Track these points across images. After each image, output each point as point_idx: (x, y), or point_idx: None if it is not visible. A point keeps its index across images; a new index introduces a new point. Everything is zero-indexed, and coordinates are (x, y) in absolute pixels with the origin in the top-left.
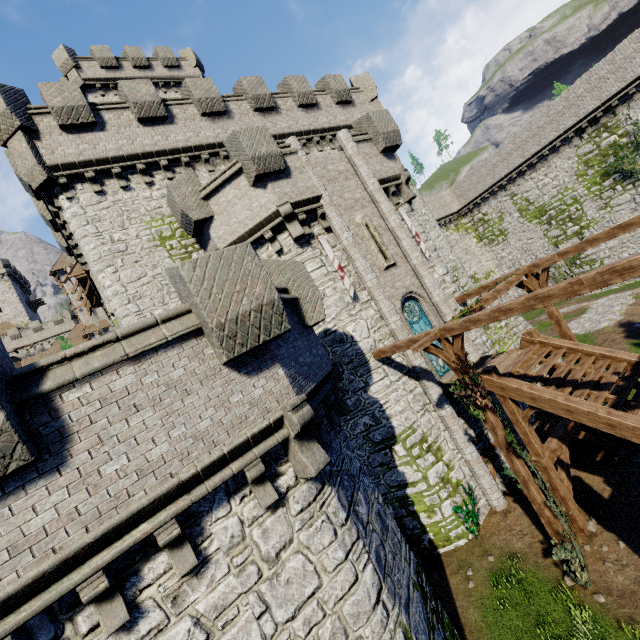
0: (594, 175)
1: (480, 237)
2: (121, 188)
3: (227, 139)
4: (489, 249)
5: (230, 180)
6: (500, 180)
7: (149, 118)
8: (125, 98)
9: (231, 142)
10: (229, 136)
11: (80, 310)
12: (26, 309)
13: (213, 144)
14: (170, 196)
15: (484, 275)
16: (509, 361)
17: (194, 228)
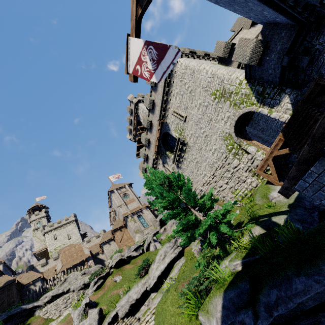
0: None
1: None
2: (193, 58)
3: (233, 26)
4: None
5: (238, 33)
6: None
7: (192, 52)
8: (183, 50)
9: (235, 24)
10: (234, 23)
11: (120, 207)
12: (81, 236)
13: (212, 57)
14: (217, 45)
15: None
16: None
17: (230, 49)
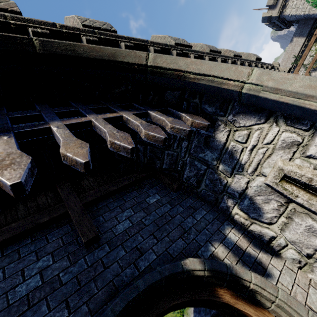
0: None
1: None
2: None
3: None
4: None
5: None
6: None
7: None
8: None
9: None
10: None
11: None
12: None
13: None
14: None
15: None
16: None
17: None
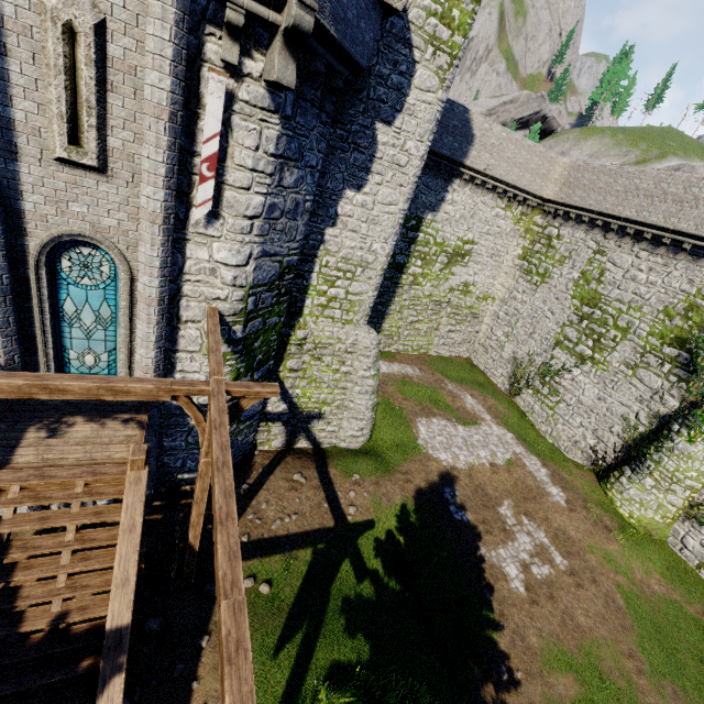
0: (675, 329)
1: (527, 255)
2: None
3: None
4: (517, 276)
5: None
6: (616, 217)
7: None
8: None
9: None
10: None
11: None
12: None
13: None
14: None
15: (481, 294)
16: (82, 455)
17: None
